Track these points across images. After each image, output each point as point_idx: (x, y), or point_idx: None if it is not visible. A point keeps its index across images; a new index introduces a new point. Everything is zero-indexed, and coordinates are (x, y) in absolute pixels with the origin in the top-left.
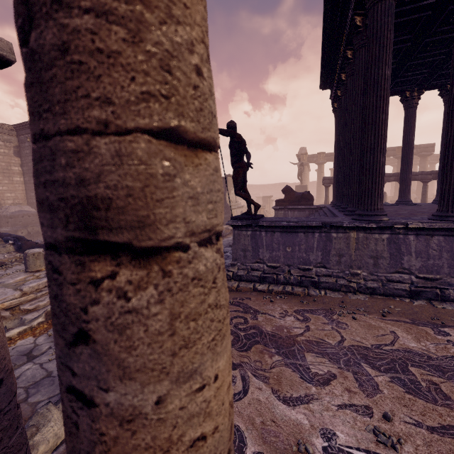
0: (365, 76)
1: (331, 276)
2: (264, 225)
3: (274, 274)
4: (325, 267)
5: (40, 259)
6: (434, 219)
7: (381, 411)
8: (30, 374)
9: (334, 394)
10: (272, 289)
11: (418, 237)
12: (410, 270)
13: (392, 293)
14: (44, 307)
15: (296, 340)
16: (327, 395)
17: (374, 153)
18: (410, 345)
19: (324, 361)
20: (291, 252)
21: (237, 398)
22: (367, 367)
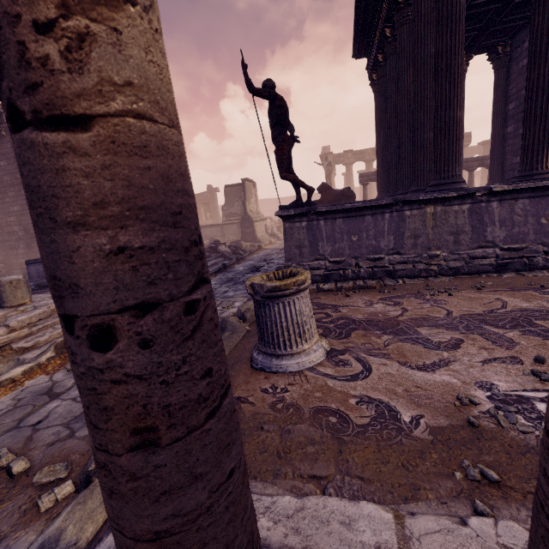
0: (434, 10)
1: (407, 262)
2: (323, 212)
3: (339, 269)
4: (399, 253)
5: (20, 288)
6: (517, 181)
7: (529, 357)
8: (63, 411)
9: (471, 354)
10: (341, 285)
11: (502, 203)
12: (494, 243)
13: (477, 270)
14: (46, 343)
15: (398, 320)
16: (464, 356)
17: (451, 106)
18: (523, 306)
19: (441, 331)
20: (358, 241)
21: (362, 376)
22: (491, 328)
